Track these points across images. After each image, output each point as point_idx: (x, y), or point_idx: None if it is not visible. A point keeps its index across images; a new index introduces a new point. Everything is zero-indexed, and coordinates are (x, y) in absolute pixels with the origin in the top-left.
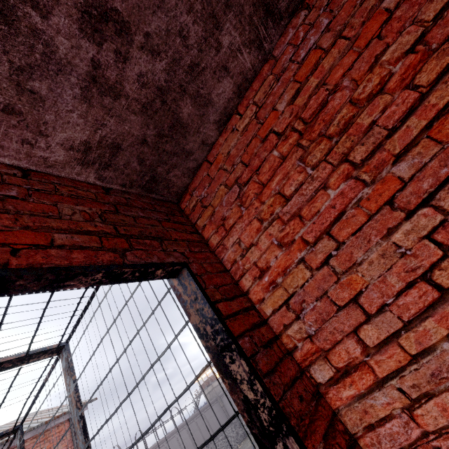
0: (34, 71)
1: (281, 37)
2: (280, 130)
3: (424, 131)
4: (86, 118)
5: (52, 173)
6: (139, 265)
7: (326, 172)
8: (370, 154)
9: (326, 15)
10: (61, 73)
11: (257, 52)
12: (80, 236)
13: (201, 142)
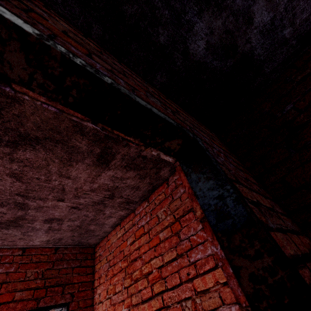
0: (29, 231)
1: (140, 205)
2: (125, 253)
3: None
4: (47, 235)
5: (35, 246)
6: (43, 308)
7: (126, 295)
8: (136, 304)
9: (150, 214)
10: (38, 230)
11: (127, 210)
12: (27, 291)
13: (103, 232)
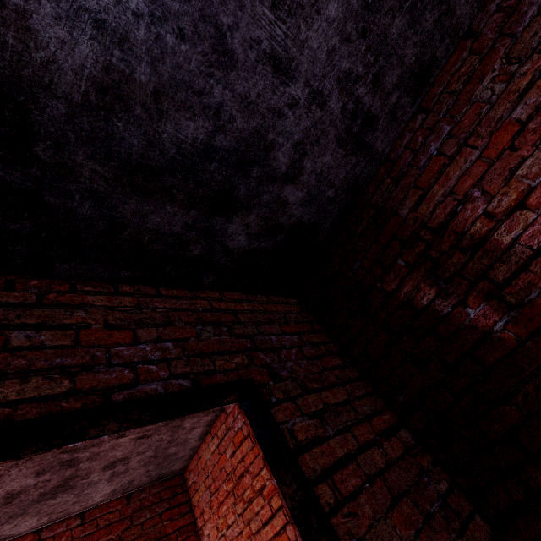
0: (84, 490)
1: None
2: (227, 470)
3: (273, 538)
4: (112, 484)
5: (97, 505)
6: None
7: (243, 524)
8: (257, 531)
9: None
10: (97, 483)
11: (214, 412)
12: None
13: (190, 449)
